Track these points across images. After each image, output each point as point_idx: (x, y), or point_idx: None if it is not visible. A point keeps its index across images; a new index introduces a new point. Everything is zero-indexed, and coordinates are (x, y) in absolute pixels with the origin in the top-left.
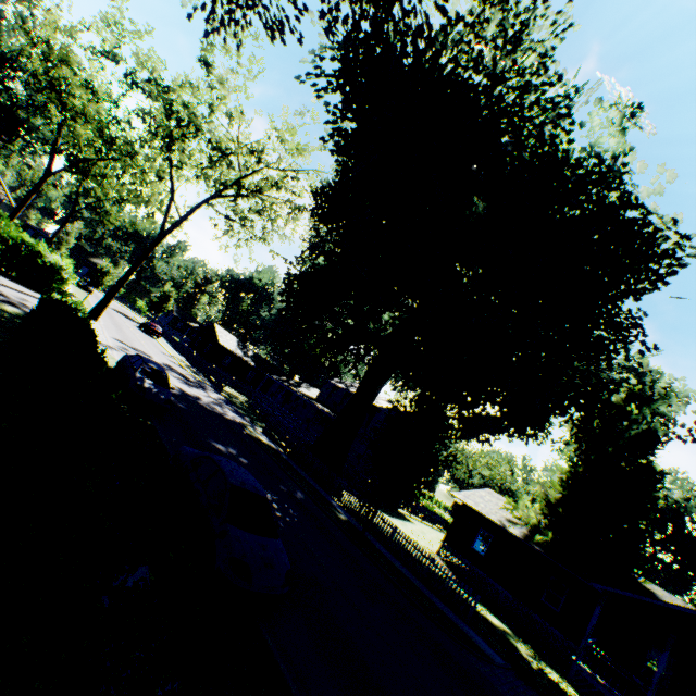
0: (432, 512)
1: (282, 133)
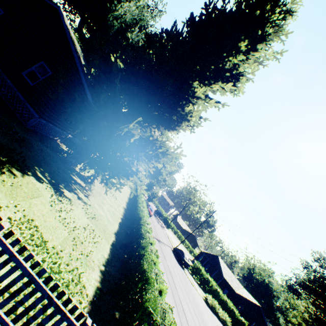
0: None
1: None
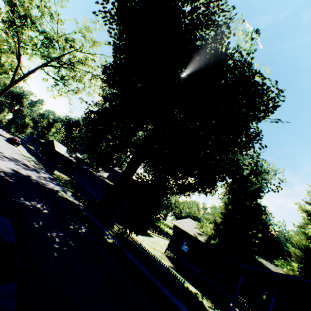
0: (163, 231)
1: (84, 32)
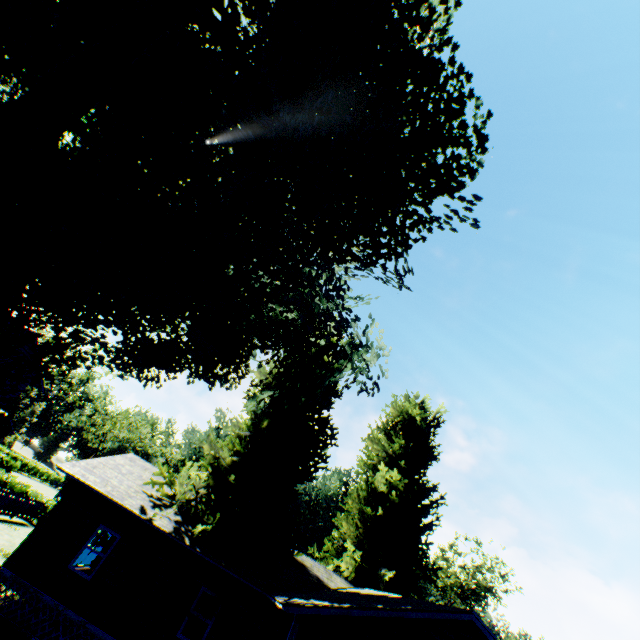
0: (19, 496)
1: None
